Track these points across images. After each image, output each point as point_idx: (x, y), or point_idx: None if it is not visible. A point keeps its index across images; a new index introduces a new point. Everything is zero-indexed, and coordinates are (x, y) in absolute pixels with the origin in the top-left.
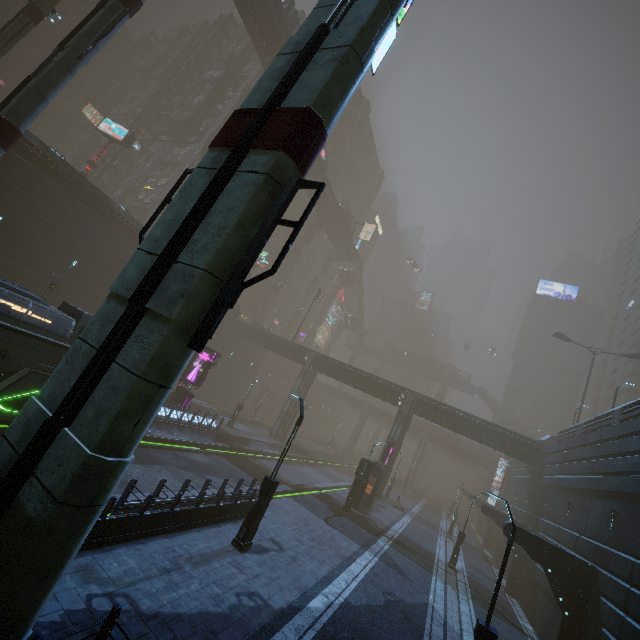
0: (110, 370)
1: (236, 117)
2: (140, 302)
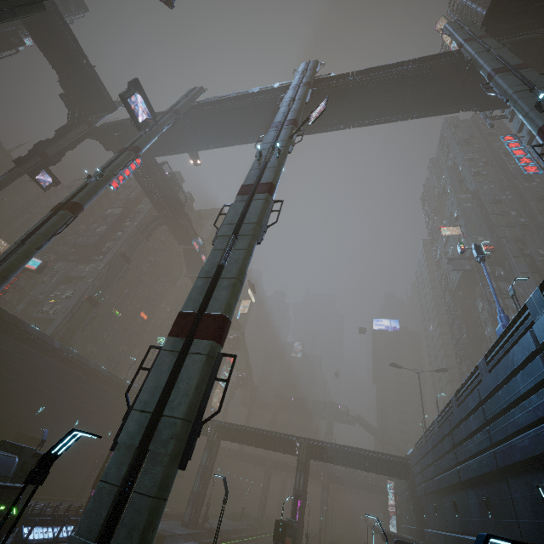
0: (132, 498)
1: (181, 317)
2: (145, 447)
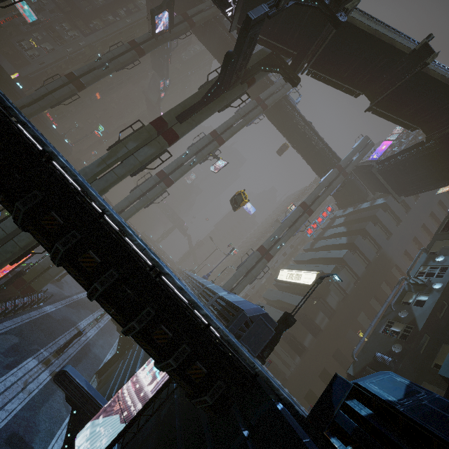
0: None
1: None
2: None
